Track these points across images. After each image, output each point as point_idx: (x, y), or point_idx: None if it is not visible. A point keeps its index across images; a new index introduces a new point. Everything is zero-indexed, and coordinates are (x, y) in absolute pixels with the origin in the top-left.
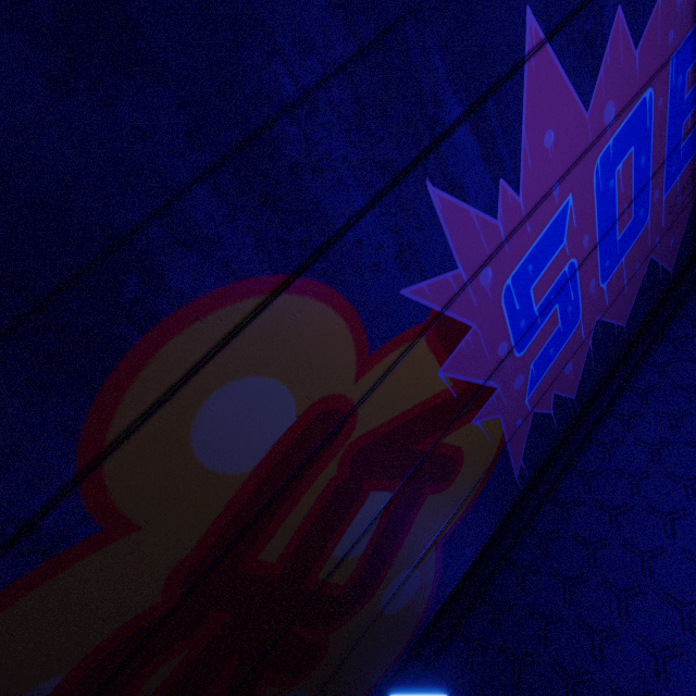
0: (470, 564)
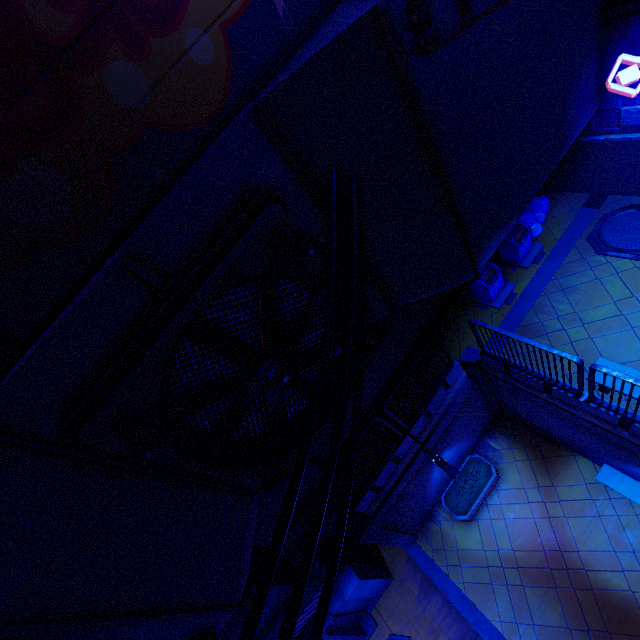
0: (259, 75)
